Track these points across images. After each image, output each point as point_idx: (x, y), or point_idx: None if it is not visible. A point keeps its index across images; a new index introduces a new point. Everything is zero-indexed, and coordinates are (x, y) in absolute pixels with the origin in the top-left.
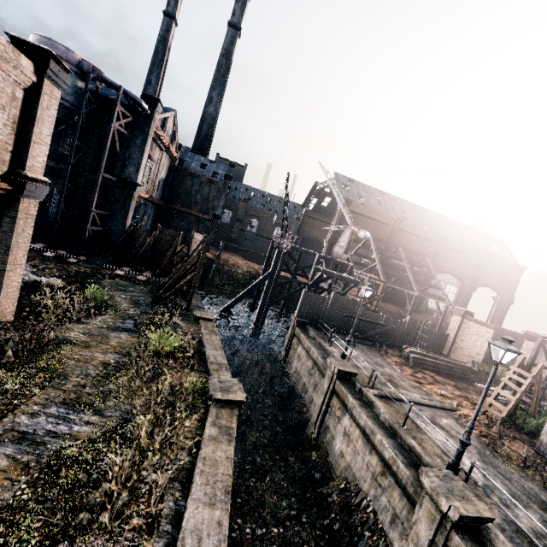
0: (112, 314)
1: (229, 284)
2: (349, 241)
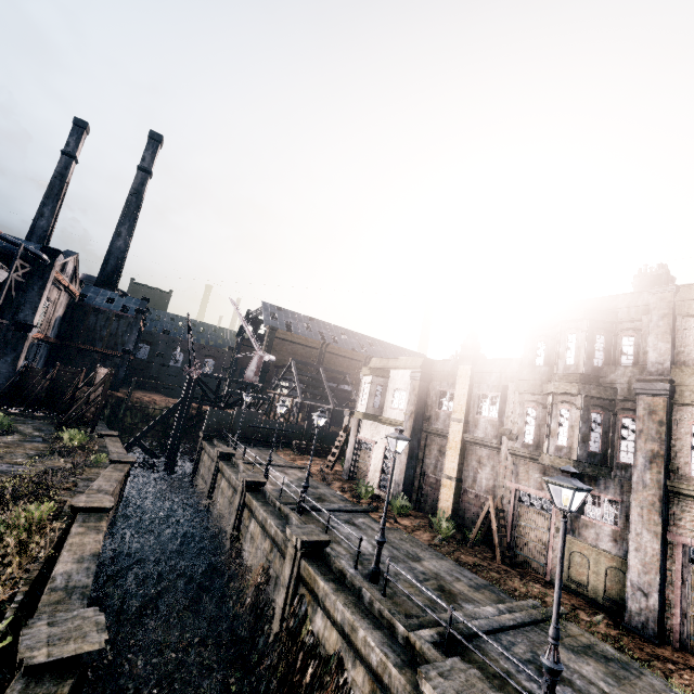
0: (19, 435)
1: (144, 422)
2: (259, 365)
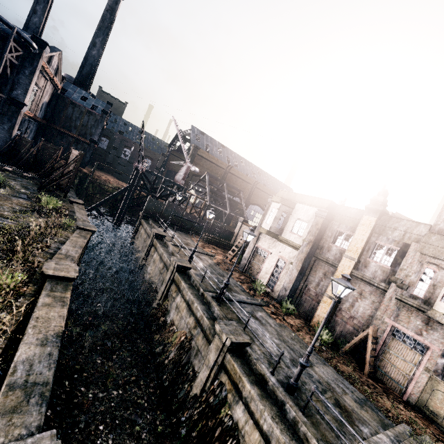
0: (10, 189)
1: (101, 194)
2: (186, 172)
